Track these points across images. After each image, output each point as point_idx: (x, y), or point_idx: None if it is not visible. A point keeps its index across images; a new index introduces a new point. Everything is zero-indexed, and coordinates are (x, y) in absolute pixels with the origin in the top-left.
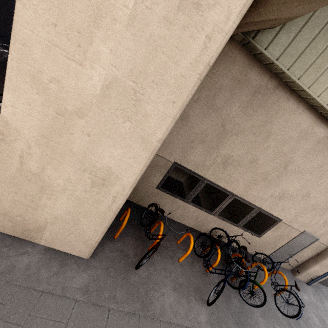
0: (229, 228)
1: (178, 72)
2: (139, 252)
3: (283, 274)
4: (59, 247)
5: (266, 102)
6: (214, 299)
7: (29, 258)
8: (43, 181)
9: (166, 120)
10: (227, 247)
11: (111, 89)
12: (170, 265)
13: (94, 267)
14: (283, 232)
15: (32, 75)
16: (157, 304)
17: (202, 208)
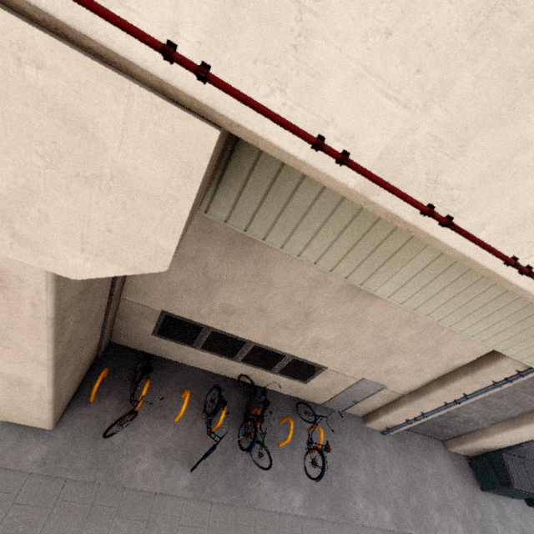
0: (262, 374)
1: (25, 322)
2: (120, 416)
3: (321, 430)
4: (16, 422)
5: (250, 251)
6: (193, 468)
7: None
8: None
9: (42, 348)
10: (250, 400)
11: None
12: (161, 427)
13: (57, 438)
14: (335, 380)
15: None
16: (127, 471)
17: (218, 354)
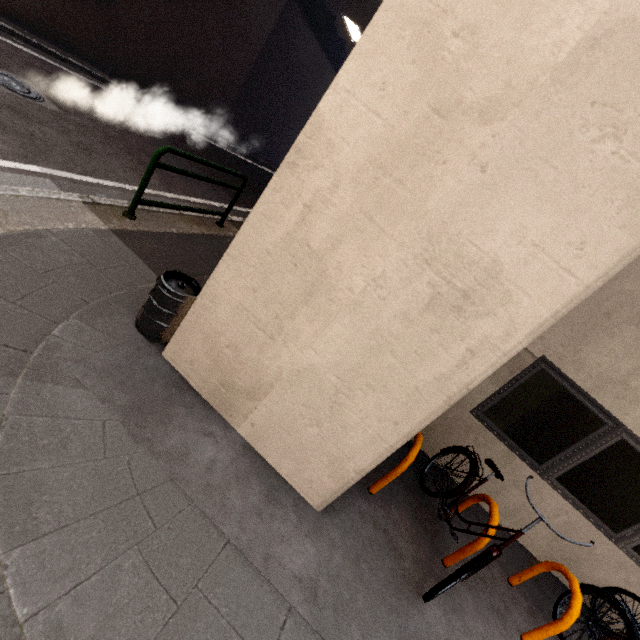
0: None
1: None
2: (422, 557)
3: None
4: (270, 454)
5: None
6: None
7: (215, 448)
8: (322, 272)
9: None
10: None
11: (601, 51)
12: (502, 639)
13: (330, 541)
14: None
15: (422, 22)
16: None
17: (587, 509)
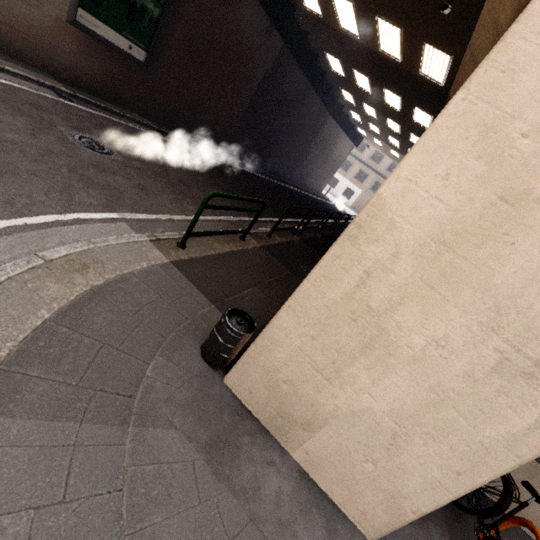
0: None
1: None
2: None
3: None
4: (323, 480)
5: None
6: None
7: (278, 478)
8: (380, 328)
9: None
10: None
11: None
12: None
13: None
14: None
15: (487, 124)
16: None
17: None
